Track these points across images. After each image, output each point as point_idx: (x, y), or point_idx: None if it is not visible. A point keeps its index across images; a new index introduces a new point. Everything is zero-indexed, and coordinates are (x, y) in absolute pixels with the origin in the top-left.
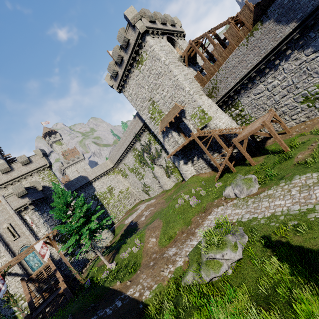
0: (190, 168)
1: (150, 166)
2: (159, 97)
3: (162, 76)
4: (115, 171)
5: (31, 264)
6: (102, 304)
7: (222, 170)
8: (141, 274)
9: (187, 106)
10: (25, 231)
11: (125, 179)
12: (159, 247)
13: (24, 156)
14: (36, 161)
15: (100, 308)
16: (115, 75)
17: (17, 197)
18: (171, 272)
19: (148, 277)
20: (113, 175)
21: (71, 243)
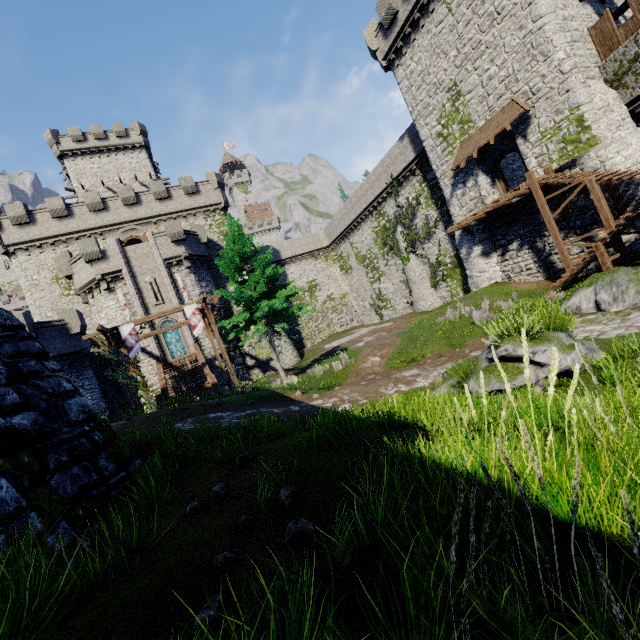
0: (493, 268)
1: (402, 255)
2: (477, 80)
3: (502, 20)
4: (329, 257)
5: (172, 350)
6: (268, 405)
7: (576, 269)
8: (341, 390)
9: (540, 105)
10: (173, 297)
11: (345, 277)
12: (384, 368)
13: (190, 179)
14: (206, 194)
15: (264, 407)
16: (389, 20)
17: (170, 240)
18: (400, 392)
19: (353, 392)
20: (324, 262)
21: (236, 320)
